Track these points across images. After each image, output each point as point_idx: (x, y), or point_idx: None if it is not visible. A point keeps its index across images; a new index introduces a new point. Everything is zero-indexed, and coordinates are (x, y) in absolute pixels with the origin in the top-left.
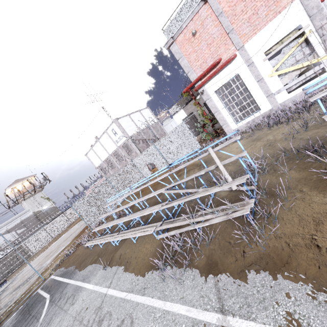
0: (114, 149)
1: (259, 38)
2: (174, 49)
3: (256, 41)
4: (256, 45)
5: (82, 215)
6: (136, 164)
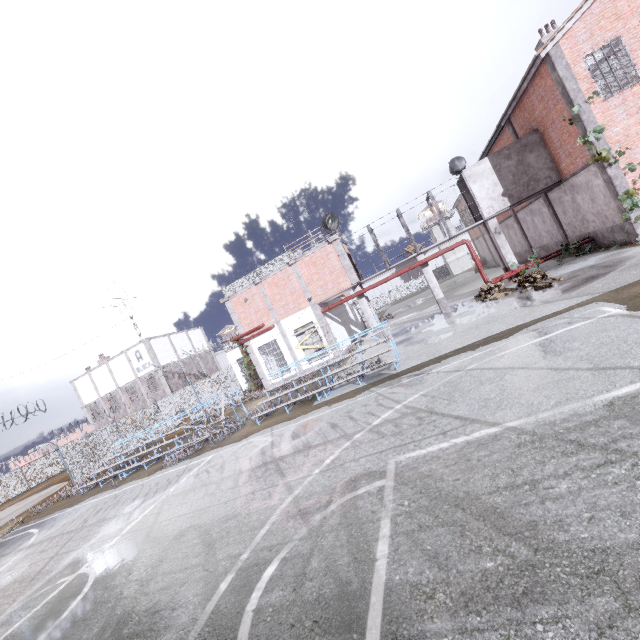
0: (130, 380)
1: (290, 320)
2: (229, 305)
3: (288, 321)
4: (288, 324)
5: (68, 464)
6: (161, 407)
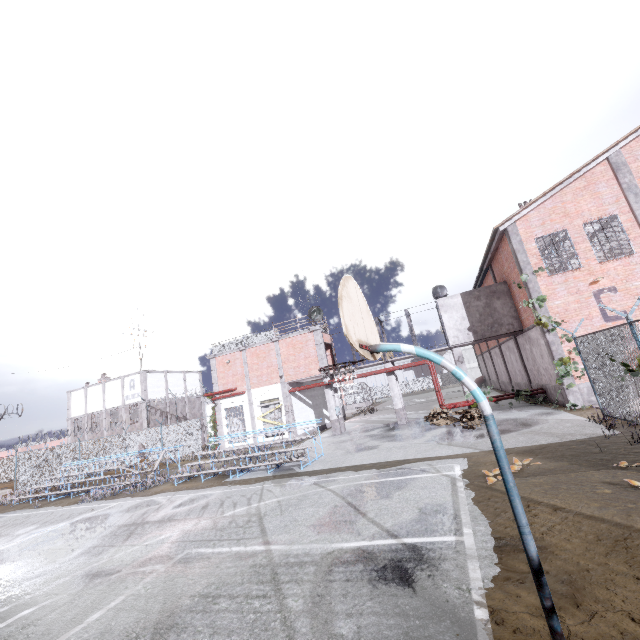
0: (117, 405)
1: (260, 391)
2: (213, 362)
3: (258, 391)
4: (257, 394)
5: (19, 472)
6: (128, 440)
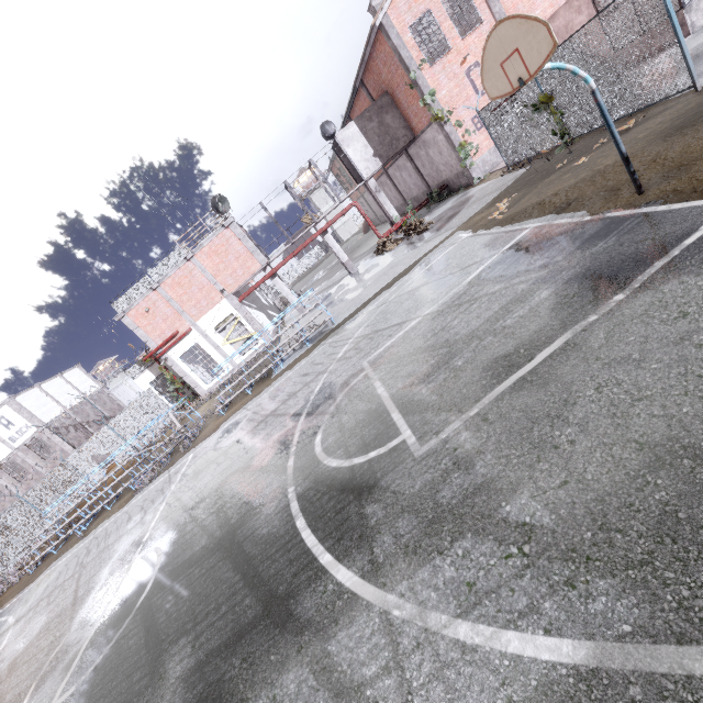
0: (4, 456)
1: (207, 319)
2: (128, 321)
3: (205, 320)
4: (206, 323)
5: None
6: (73, 464)
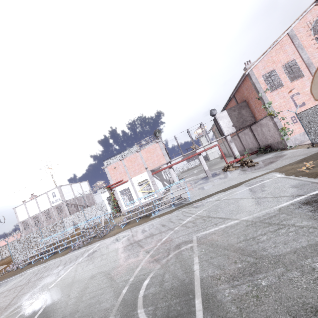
0: (47, 208)
1: (136, 178)
2: (106, 170)
3: (135, 178)
4: (135, 180)
5: (12, 253)
6: (64, 222)
